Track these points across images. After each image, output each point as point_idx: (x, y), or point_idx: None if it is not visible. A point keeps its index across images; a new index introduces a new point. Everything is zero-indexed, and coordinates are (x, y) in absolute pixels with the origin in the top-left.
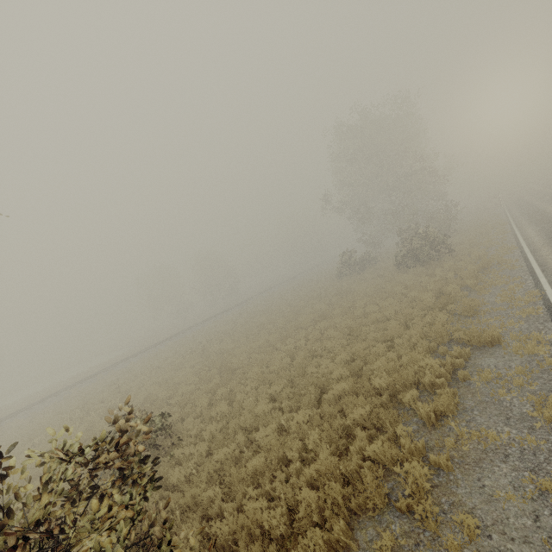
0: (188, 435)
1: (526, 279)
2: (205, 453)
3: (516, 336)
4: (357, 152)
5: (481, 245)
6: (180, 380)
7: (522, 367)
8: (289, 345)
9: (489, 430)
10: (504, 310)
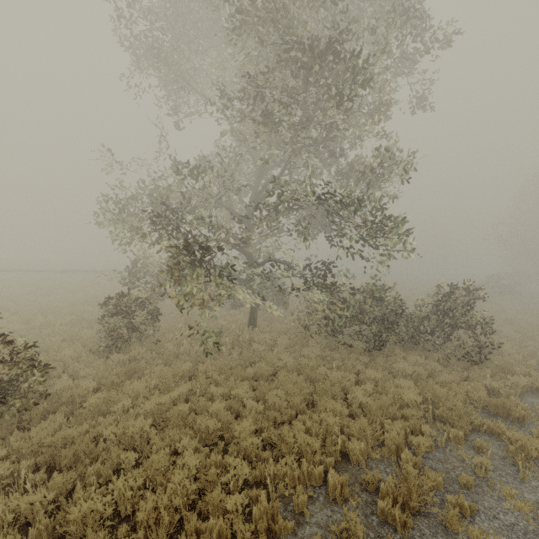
0: None
1: None
2: None
3: None
4: None
5: None
6: None
7: None
8: None
9: None
10: None
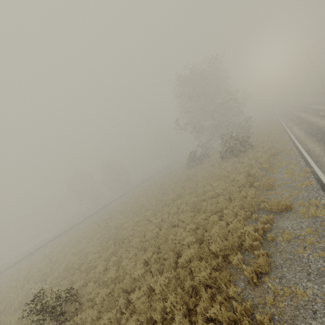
0: (88, 299)
1: (299, 160)
2: (97, 315)
3: (301, 203)
4: (190, 92)
5: (269, 140)
6: (89, 250)
7: (310, 228)
8: (158, 218)
9: (297, 289)
10: (290, 184)
